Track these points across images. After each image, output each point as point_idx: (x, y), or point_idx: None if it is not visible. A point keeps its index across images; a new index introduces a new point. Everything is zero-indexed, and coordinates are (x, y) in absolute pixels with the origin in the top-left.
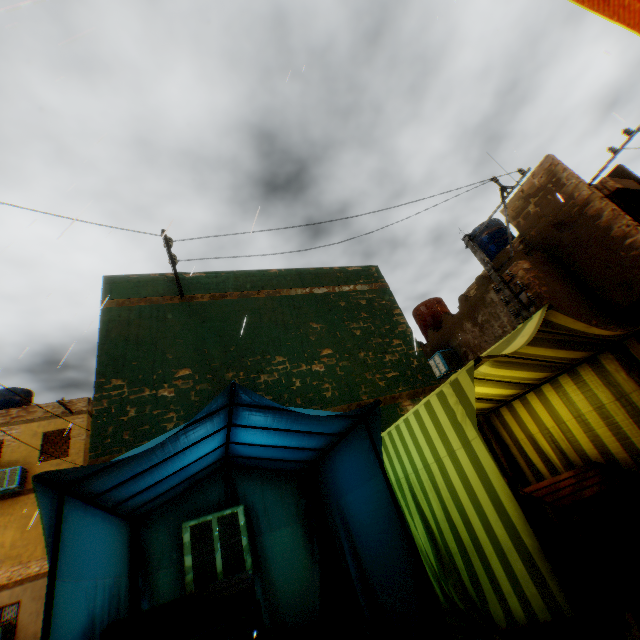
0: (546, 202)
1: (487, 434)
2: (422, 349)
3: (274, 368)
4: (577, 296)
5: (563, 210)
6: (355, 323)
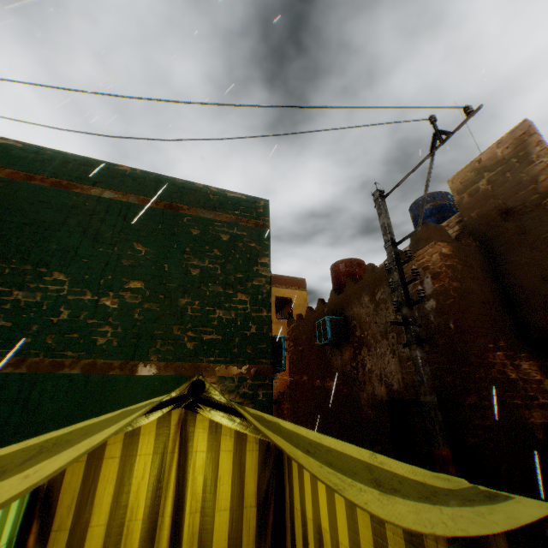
0: (502, 180)
1: (268, 470)
2: (321, 307)
3: (43, 286)
4: (495, 305)
5: (518, 195)
6: (198, 259)
